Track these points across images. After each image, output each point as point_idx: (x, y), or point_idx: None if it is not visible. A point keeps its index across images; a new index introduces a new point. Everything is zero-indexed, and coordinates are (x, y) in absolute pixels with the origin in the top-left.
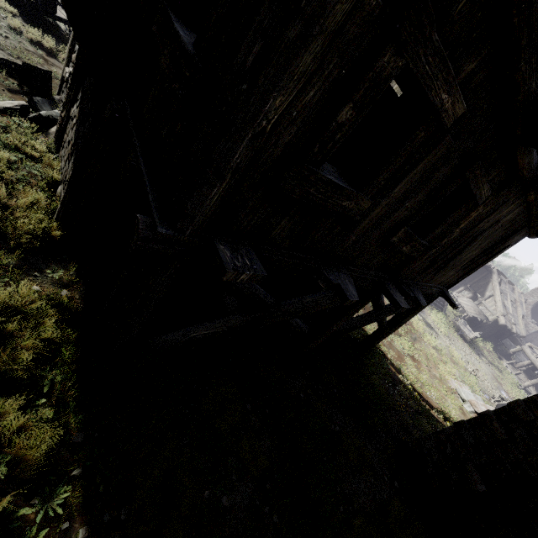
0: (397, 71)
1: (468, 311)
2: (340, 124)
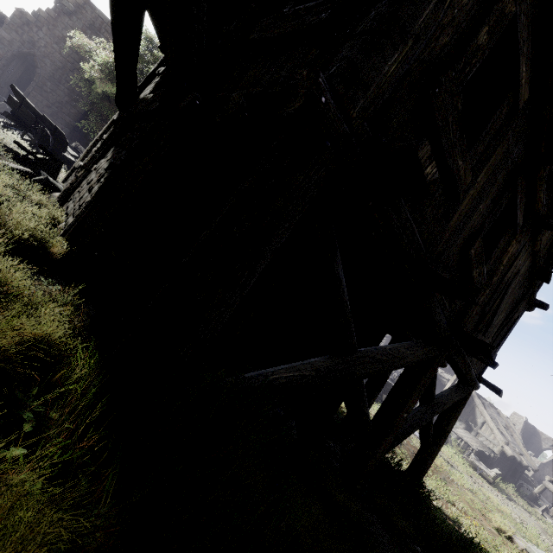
0: (510, 15)
1: (471, 444)
2: (478, 47)
